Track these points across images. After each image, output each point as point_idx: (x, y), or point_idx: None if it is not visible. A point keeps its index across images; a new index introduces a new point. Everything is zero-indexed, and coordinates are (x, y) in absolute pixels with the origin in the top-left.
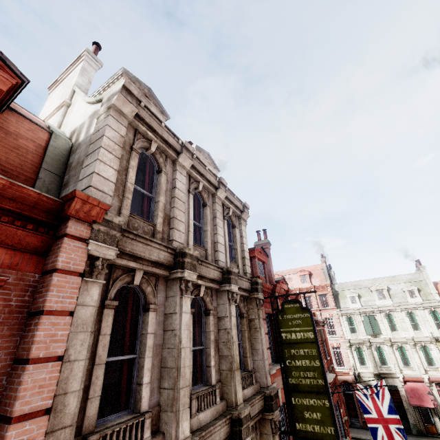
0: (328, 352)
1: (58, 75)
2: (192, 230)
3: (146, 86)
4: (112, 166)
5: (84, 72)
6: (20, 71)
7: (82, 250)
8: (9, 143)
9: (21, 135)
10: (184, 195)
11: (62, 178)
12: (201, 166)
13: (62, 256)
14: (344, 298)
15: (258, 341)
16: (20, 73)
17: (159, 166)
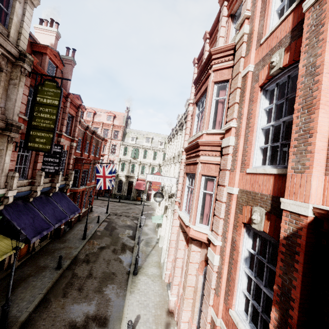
0: (99, 154)
1: None
2: None
3: None
4: None
5: None
6: None
7: None
8: None
9: None
10: None
11: None
12: None
13: None
14: (128, 137)
15: (14, 93)
16: None
17: None
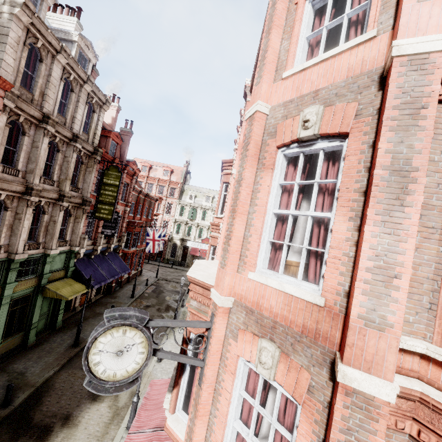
0: (152, 216)
1: None
2: (58, 105)
3: None
4: (12, 57)
5: None
6: None
7: (2, 101)
8: None
9: None
10: (57, 82)
11: None
12: (75, 64)
13: None
14: (186, 195)
15: (89, 178)
16: None
17: (42, 57)
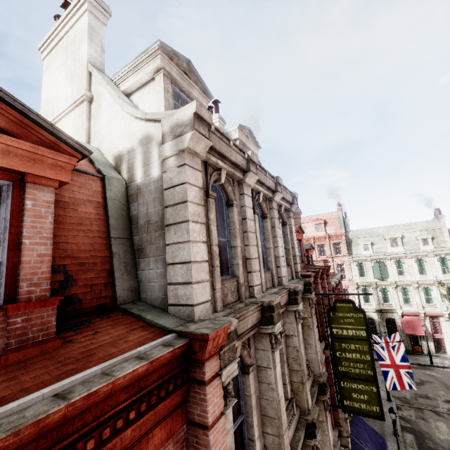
0: None
1: (50, 30)
2: (261, 259)
3: (185, 58)
4: (201, 239)
5: (92, 34)
6: (78, 142)
7: (219, 386)
8: (71, 220)
9: (77, 199)
10: (253, 223)
11: (132, 239)
12: (262, 174)
13: (210, 409)
14: (356, 246)
15: (312, 337)
16: (79, 146)
17: (228, 197)
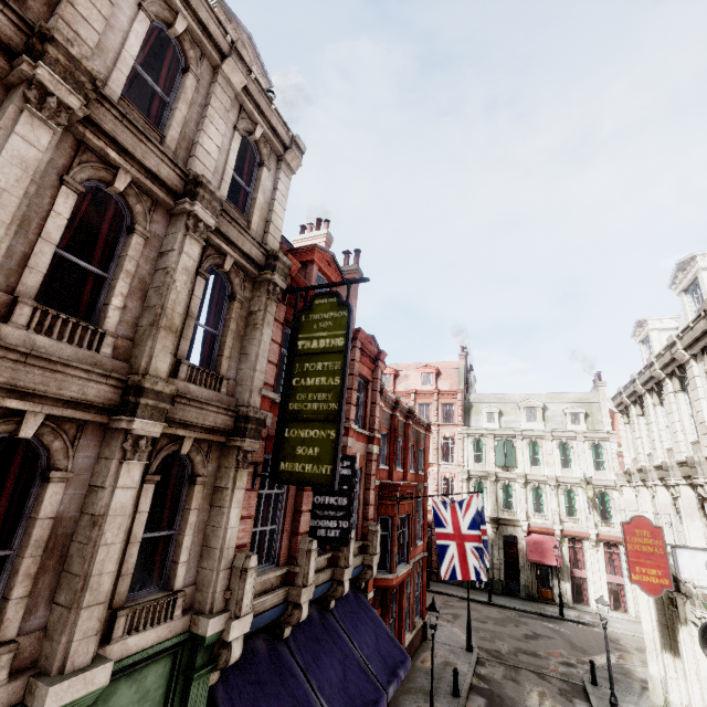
0: (424, 466)
1: None
2: (125, 71)
3: None
4: None
5: None
6: None
7: None
8: None
9: None
10: None
11: None
12: None
13: None
14: (478, 414)
15: (254, 342)
16: None
17: None
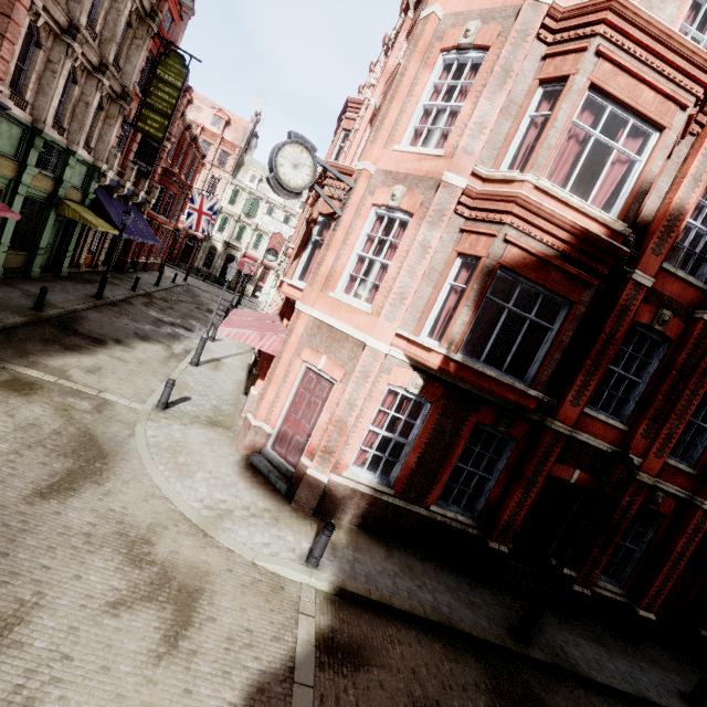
0: (192, 181)
1: None
2: None
3: None
4: None
5: None
6: None
7: None
8: None
9: None
10: None
11: None
12: None
13: None
14: (246, 173)
15: (136, 57)
16: None
17: None
